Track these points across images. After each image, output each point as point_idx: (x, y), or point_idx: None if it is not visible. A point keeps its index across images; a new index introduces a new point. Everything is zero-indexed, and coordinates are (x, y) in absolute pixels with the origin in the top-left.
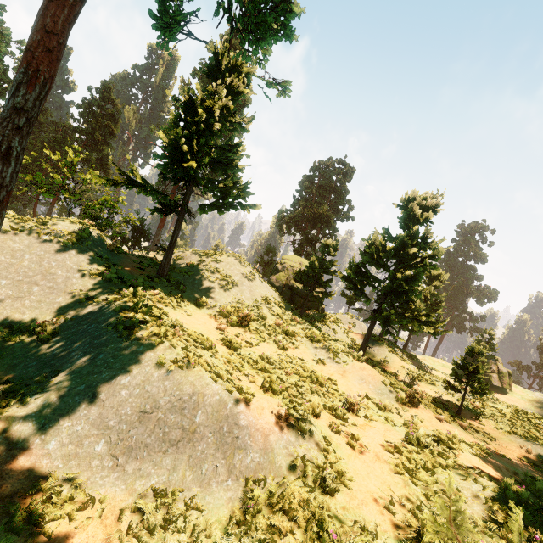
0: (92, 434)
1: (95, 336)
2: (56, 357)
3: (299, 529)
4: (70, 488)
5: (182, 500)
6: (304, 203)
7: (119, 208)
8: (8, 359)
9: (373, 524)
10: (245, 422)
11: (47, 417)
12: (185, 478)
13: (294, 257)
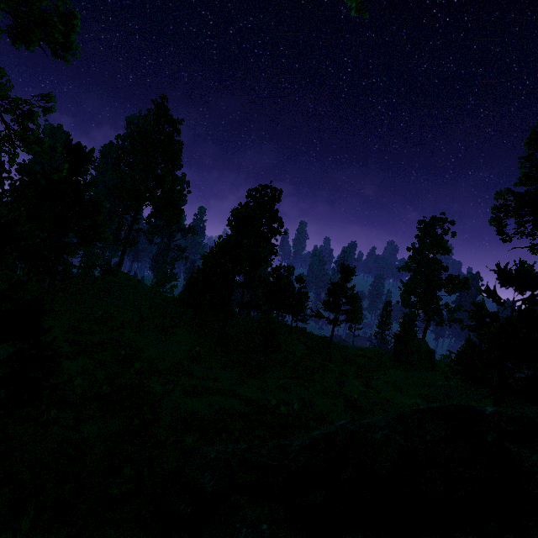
0: None
1: None
2: None
3: None
4: None
5: None
6: None
7: None
8: None
9: None
10: None
11: None
12: None
13: None
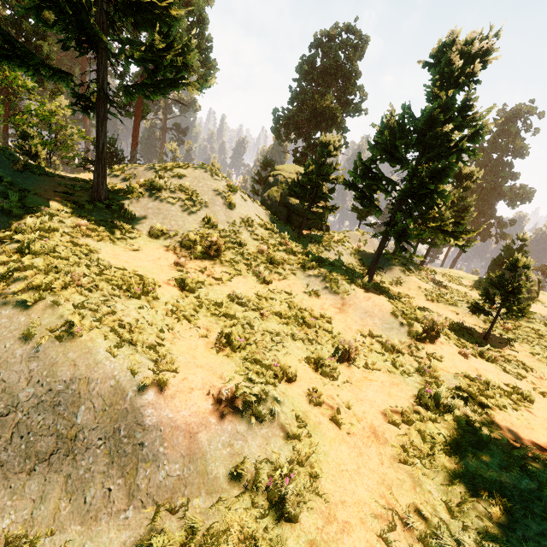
0: None
1: None
2: None
3: None
4: None
5: None
6: (303, 96)
7: (55, 119)
8: None
9: None
10: (154, 419)
11: None
12: (58, 511)
13: (290, 166)
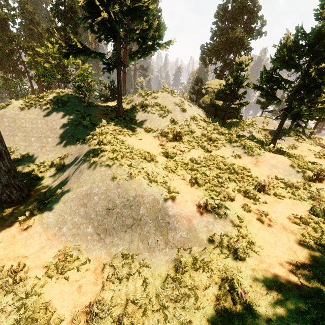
0: (84, 223)
1: (79, 164)
2: (64, 178)
3: (215, 286)
4: (77, 252)
5: (138, 260)
6: (220, 32)
7: (90, 77)
8: (45, 181)
9: (279, 285)
10: (172, 212)
11: (58, 215)
12: (138, 247)
13: (215, 81)
